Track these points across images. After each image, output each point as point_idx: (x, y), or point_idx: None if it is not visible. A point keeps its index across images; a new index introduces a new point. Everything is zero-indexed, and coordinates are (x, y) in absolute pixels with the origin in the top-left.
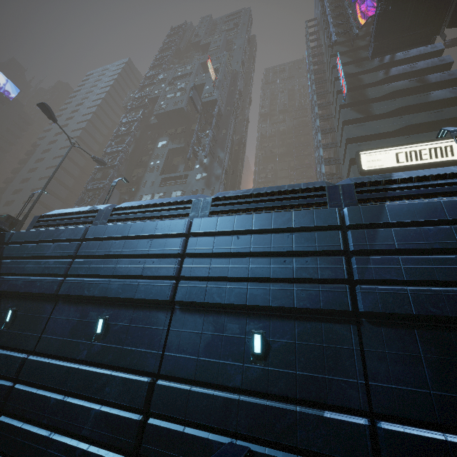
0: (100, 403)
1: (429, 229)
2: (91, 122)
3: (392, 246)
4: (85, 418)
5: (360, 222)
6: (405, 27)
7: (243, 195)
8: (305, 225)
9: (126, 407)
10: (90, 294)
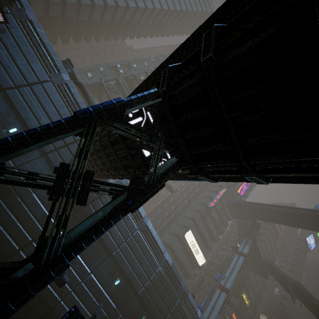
0: (103, 309)
1: (181, 318)
2: (161, 9)
3: (175, 317)
4: (99, 313)
5: (177, 307)
6: (237, 210)
7: (171, 268)
8: (172, 298)
9: (110, 317)
10: (122, 267)
